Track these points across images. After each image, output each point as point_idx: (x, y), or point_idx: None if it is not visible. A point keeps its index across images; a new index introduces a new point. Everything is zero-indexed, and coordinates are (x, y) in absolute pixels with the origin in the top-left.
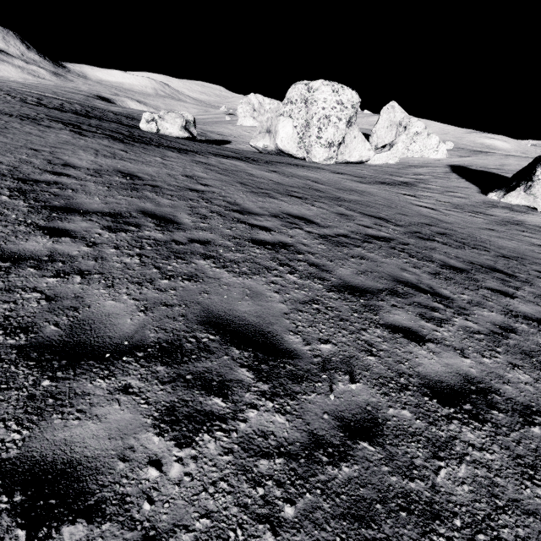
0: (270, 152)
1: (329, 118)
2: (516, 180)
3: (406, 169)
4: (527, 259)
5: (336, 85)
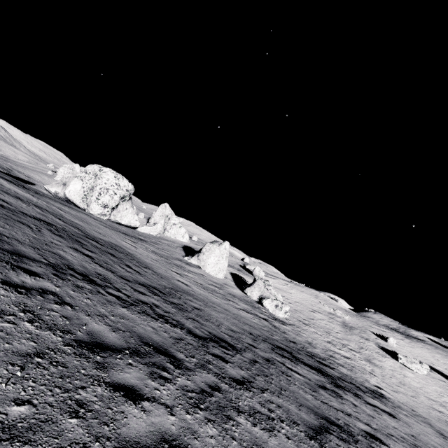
0: (61, 198)
1: (108, 190)
2: (197, 252)
3: (157, 239)
4: (146, 264)
5: (119, 175)
